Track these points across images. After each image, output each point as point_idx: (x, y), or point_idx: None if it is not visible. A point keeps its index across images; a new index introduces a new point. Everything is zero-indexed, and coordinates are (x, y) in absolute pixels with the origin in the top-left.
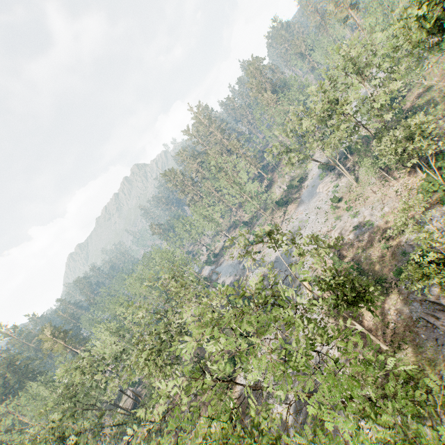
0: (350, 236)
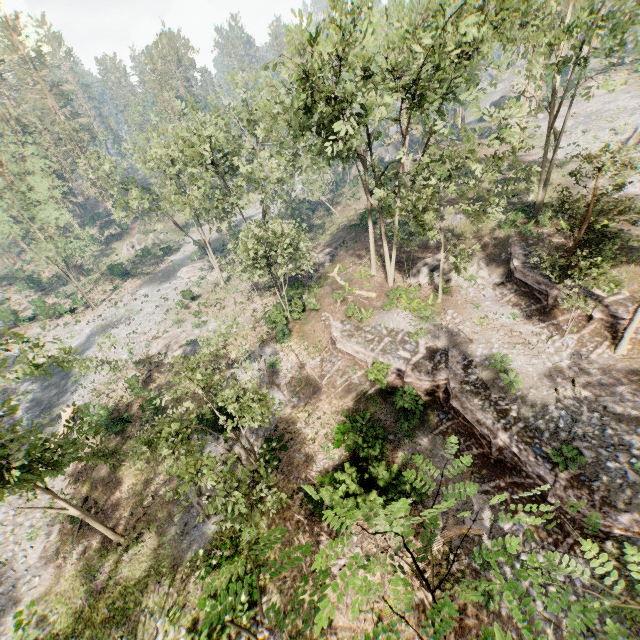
0: (177, 353)
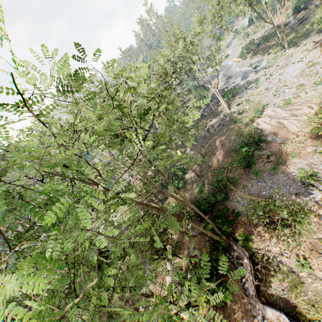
0: (257, 38)
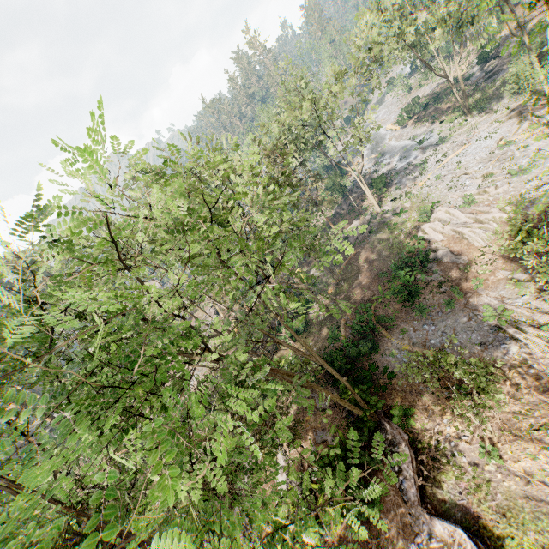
0: (424, 95)
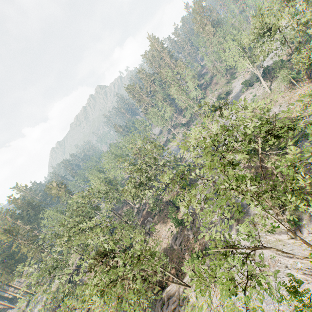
0: None
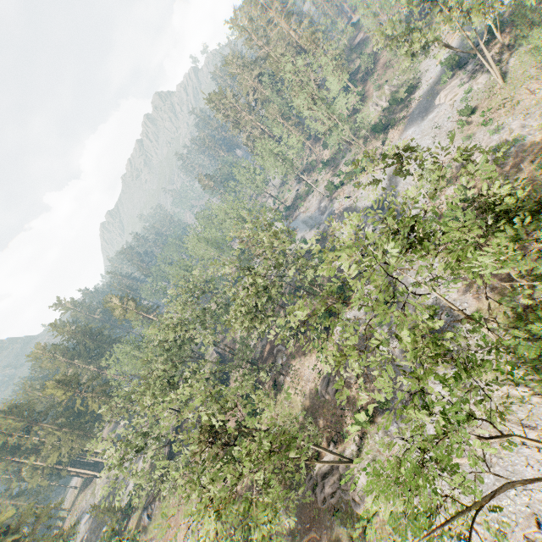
0: None
